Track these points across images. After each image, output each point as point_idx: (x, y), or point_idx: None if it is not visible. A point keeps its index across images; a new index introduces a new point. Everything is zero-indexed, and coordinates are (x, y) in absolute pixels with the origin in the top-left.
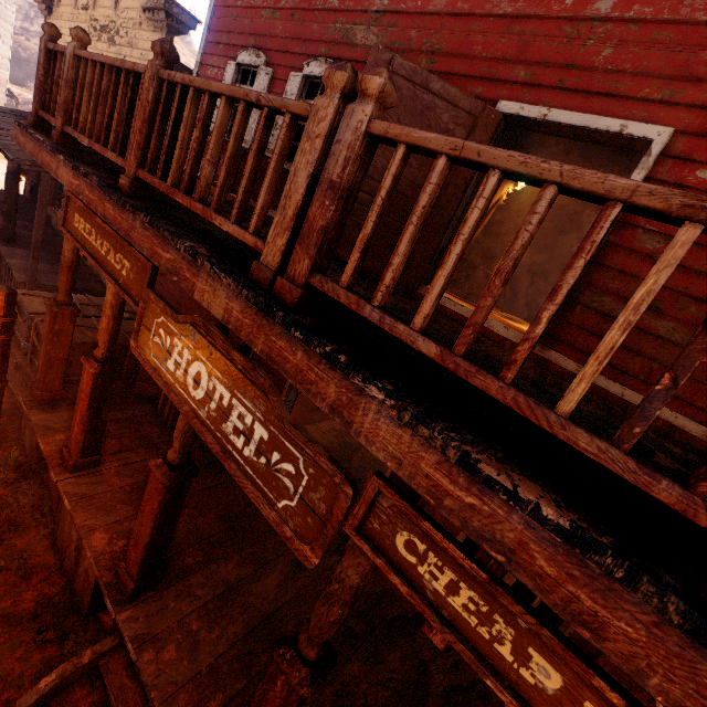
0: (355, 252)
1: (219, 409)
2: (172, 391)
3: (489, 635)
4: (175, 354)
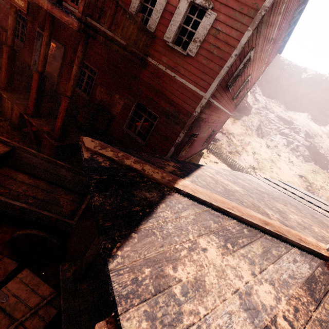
0: None
1: None
2: None
3: None
4: None
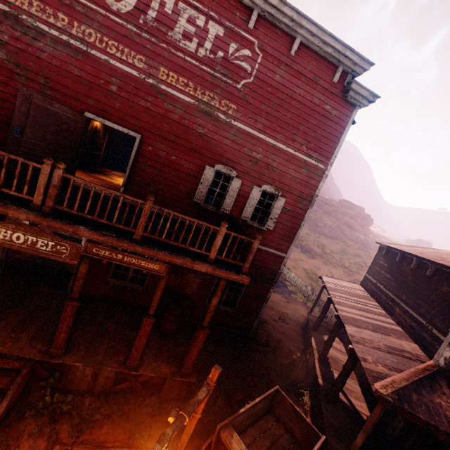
0: (66, 200)
1: (32, 243)
2: (5, 244)
3: (112, 256)
4: (2, 233)
